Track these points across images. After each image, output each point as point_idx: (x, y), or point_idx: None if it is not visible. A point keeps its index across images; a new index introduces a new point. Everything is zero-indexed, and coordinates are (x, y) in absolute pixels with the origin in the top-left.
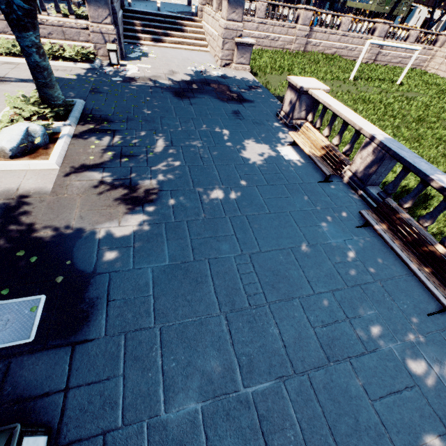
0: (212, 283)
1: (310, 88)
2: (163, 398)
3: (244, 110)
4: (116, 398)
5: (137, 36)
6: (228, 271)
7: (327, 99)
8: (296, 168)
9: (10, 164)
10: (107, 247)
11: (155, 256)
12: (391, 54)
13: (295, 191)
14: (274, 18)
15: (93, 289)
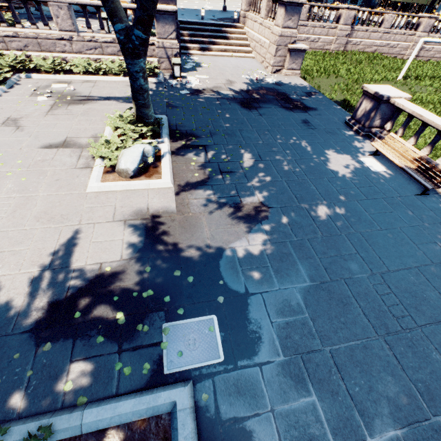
0: (357, 305)
1: (392, 97)
2: (361, 423)
3: (312, 119)
4: (319, 421)
5: (186, 46)
6: (367, 292)
7: (415, 108)
8: (387, 180)
9: (134, 184)
10: (248, 266)
11: (293, 276)
12: (434, 49)
13: (396, 205)
14: (315, 19)
15: (253, 310)
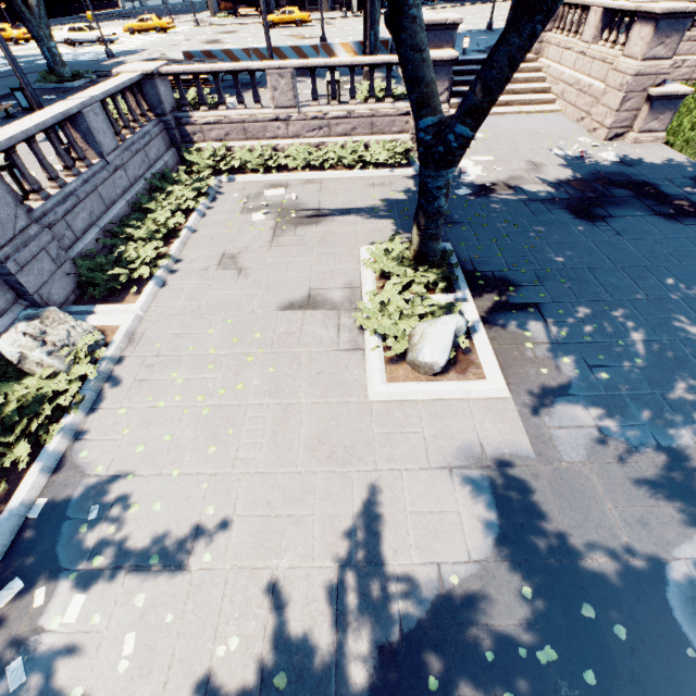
0: None
1: None
2: None
3: None
4: None
5: None
6: None
7: None
8: None
9: (445, 390)
10: None
11: None
12: None
13: None
14: None
15: None
